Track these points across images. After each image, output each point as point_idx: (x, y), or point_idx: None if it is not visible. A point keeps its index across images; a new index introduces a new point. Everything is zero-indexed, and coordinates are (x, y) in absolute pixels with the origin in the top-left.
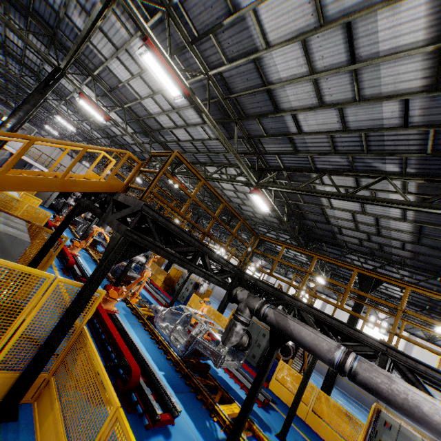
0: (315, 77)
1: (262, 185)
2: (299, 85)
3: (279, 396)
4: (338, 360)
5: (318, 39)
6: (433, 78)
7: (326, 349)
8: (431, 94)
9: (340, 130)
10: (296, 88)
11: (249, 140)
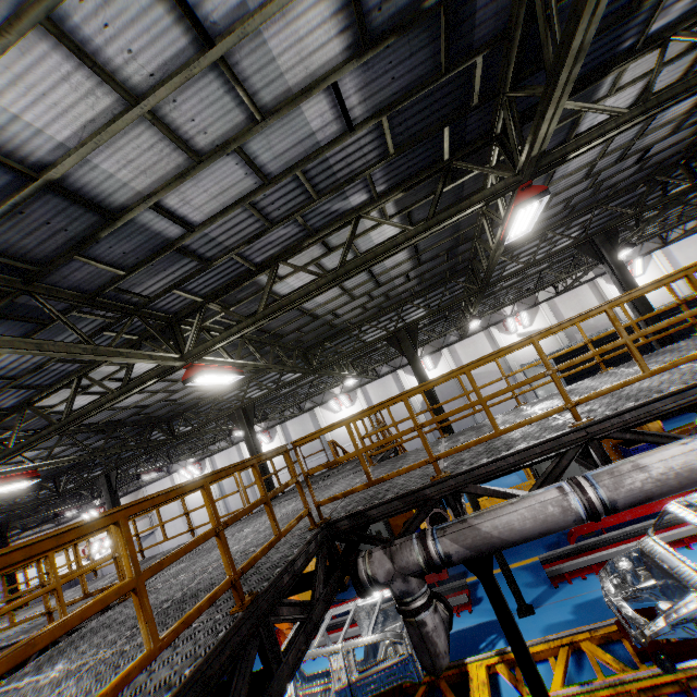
0: (146, 107)
1: (197, 354)
2: (121, 141)
3: None
4: (583, 510)
5: (87, 7)
6: (355, 29)
7: (560, 512)
8: (364, 60)
9: (259, 186)
10: (119, 150)
11: (93, 303)
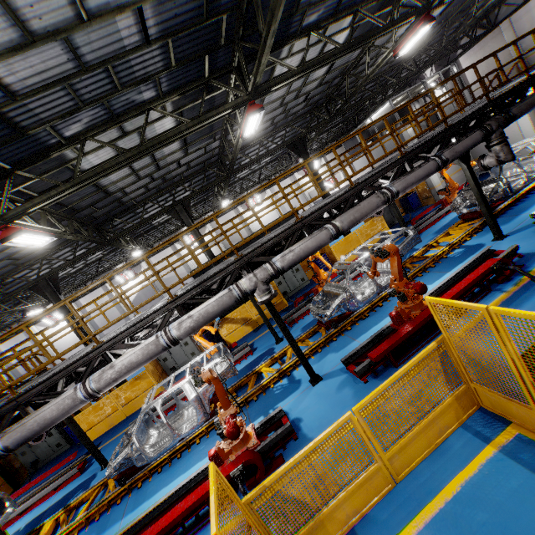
0: None
1: None
2: None
3: (101, 434)
4: None
5: None
6: None
7: None
8: None
9: None
10: None
11: None
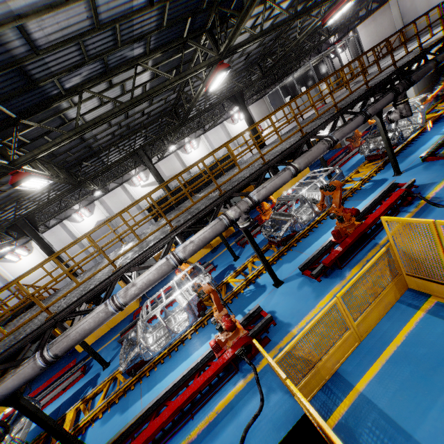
0: None
1: None
2: None
3: (90, 344)
4: (44, 364)
5: None
6: None
7: (32, 370)
8: None
9: None
10: None
11: None
